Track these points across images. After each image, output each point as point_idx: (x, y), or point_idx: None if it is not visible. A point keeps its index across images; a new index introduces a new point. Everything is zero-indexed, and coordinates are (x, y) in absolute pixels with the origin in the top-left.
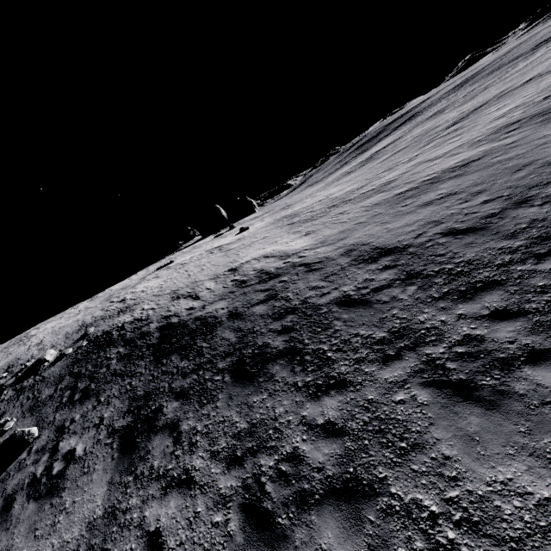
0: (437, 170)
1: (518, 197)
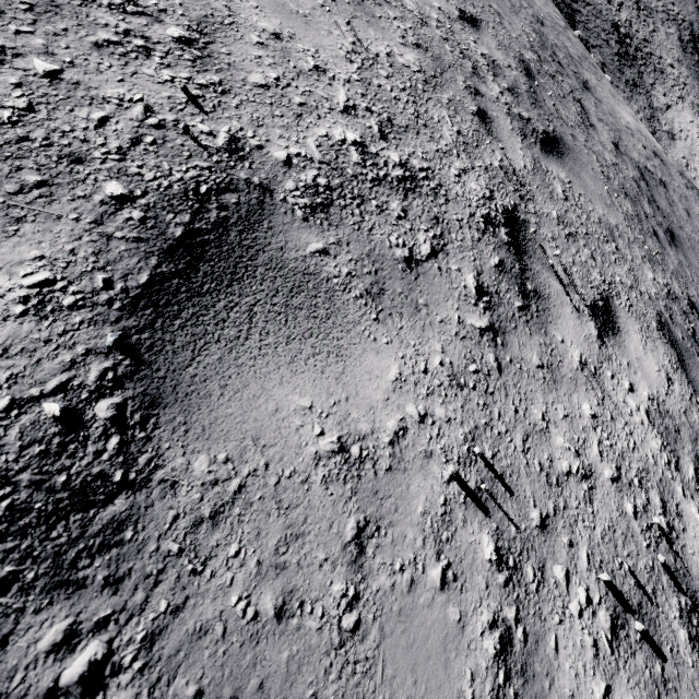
0: None
1: None
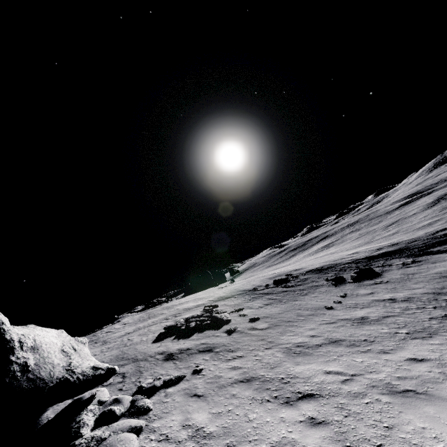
0: (423, 224)
1: None
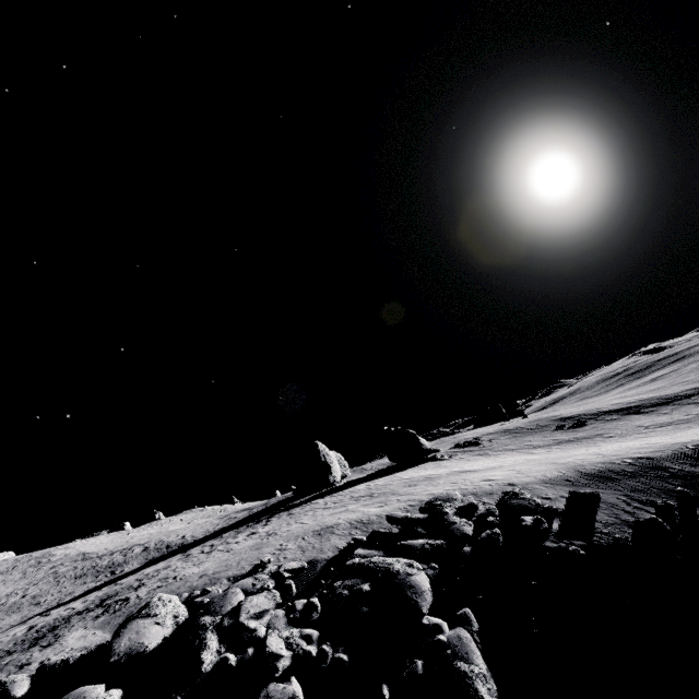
0: None
1: None
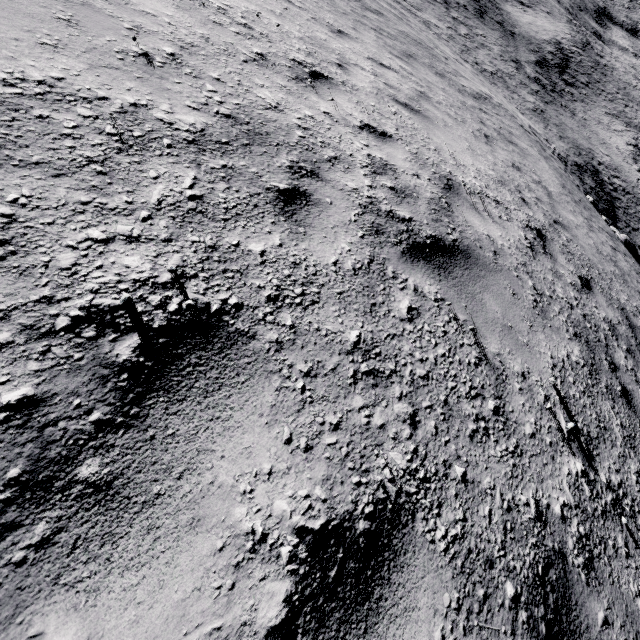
0: (530, 101)
1: (581, 156)
